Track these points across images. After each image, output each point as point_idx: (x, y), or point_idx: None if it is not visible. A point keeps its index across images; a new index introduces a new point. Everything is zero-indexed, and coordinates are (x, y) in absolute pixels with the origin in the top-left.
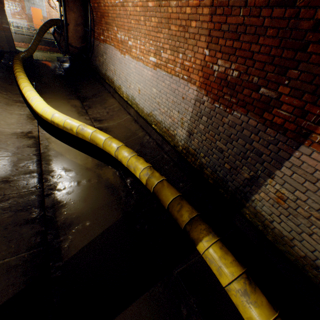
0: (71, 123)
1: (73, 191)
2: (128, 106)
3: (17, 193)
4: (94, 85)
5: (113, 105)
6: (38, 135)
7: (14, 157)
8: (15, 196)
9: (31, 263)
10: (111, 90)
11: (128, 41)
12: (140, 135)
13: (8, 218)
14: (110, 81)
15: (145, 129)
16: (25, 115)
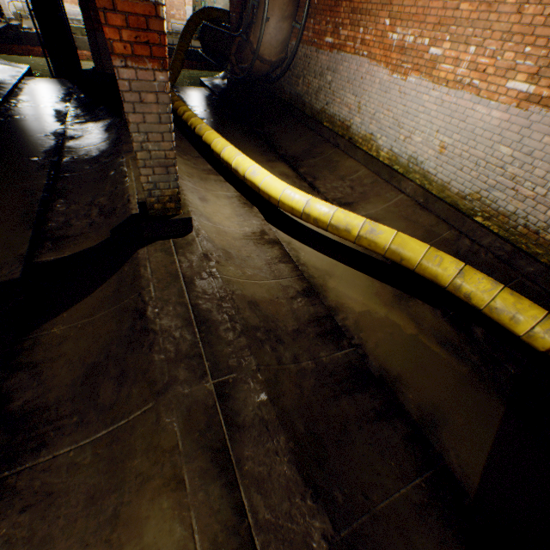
0: (347, 219)
1: (393, 350)
2: (396, 176)
3: (326, 356)
4: (296, 132)
5: (357, 173)
6: (277, 237)
7: (275, 283)
8: (328, 361)
9: (439, 500)
10: (342, 142)
11: (429, 48)
12: (447, 237)
13: (349, 406)
14: (336, 125)
15: (452, 224)
16: (234, 198)
